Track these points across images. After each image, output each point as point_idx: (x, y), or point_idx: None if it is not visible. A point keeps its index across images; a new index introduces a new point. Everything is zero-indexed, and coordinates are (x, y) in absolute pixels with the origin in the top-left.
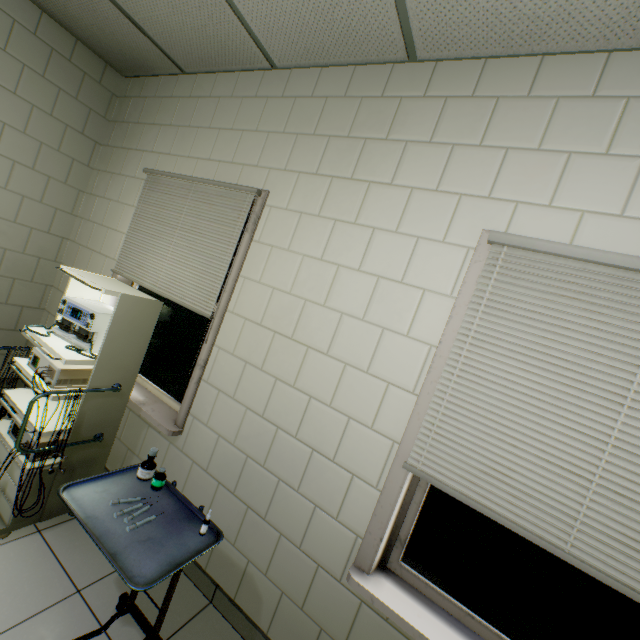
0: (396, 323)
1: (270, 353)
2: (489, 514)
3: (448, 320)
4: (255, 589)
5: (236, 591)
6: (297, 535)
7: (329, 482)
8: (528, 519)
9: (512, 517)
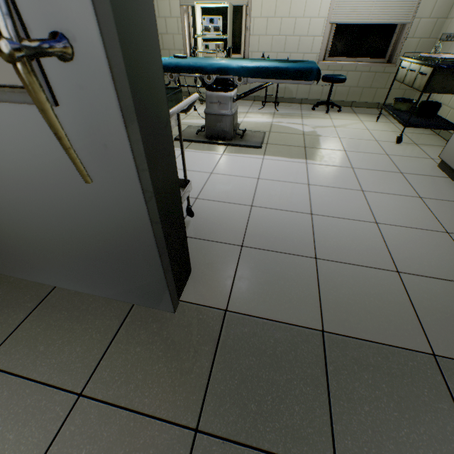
0: None
1: (276, 9)
2: (352, 23)
3: None
4: (289, 90)
5: (284, 95)
6: None
7: (307, 44)
8: (361, 19)
9: (357, 21)
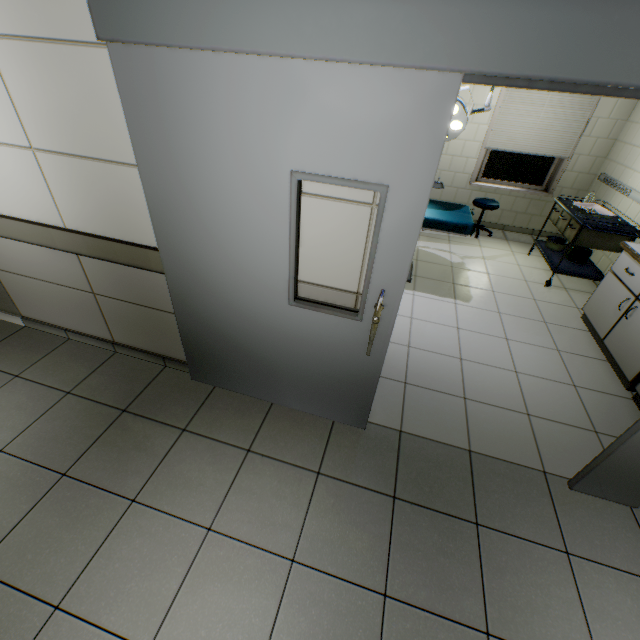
0: (481, 102)
1: None
2: (508, 151)
3: (499, 97)
4: None
5: None
6: (449, 184)
7: (459, 164)
8: (518, 149)
9: (514, 150)
